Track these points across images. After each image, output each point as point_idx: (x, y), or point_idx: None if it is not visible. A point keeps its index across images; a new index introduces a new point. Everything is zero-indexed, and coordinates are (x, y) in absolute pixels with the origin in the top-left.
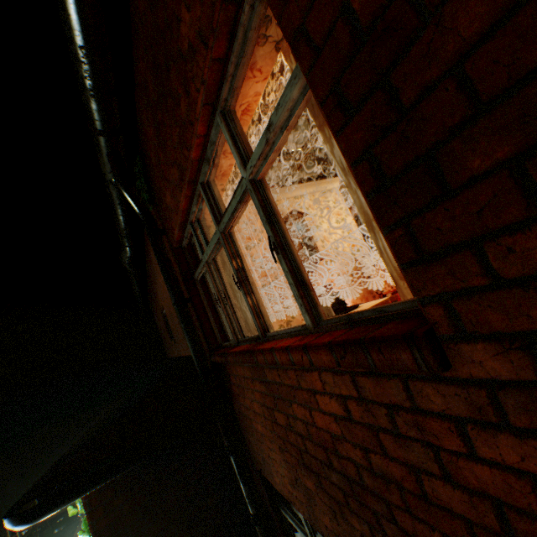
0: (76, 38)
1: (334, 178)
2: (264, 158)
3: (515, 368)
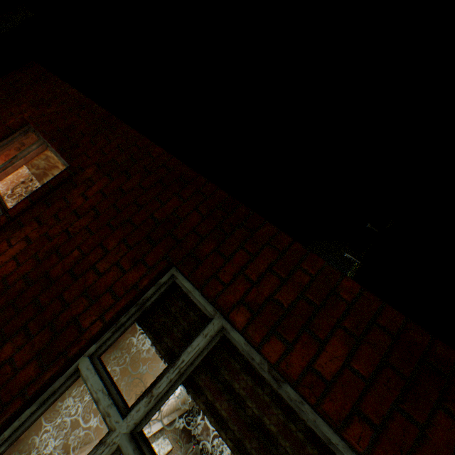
0: None
1: None
2: (5, 169)
3: (95, 169)
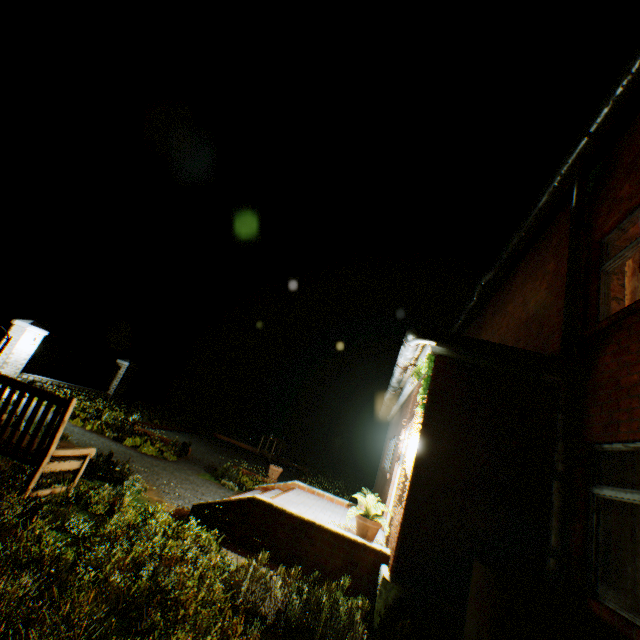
0: None
1: None
2: None
3: None
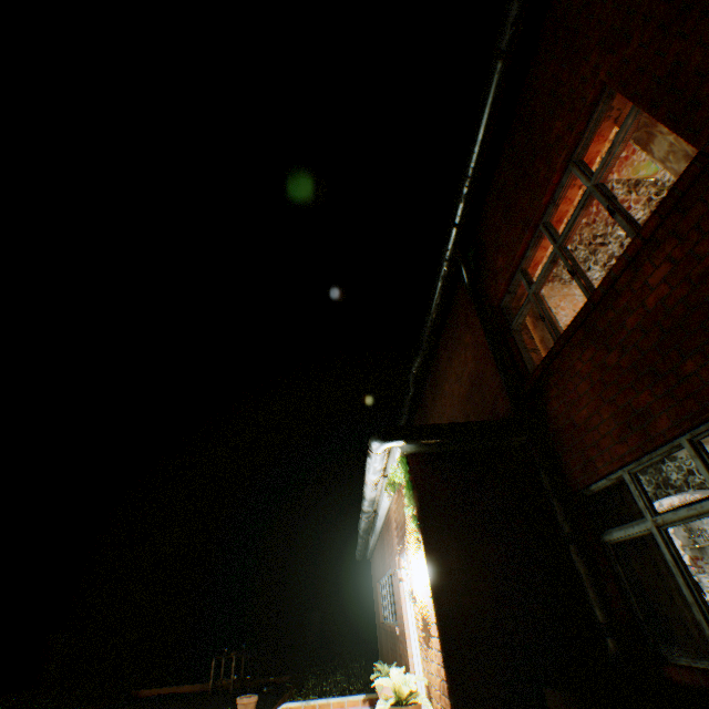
0: (472, 164)
1: None
2: (605, 166)
3: None
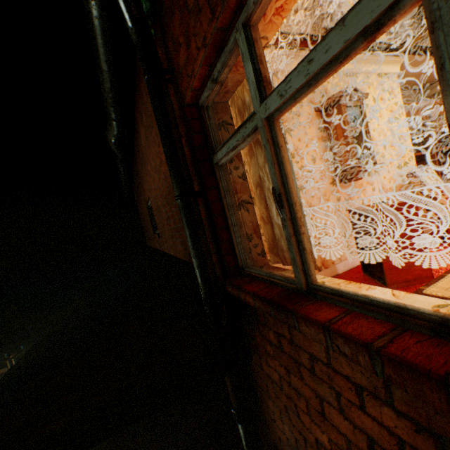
0: None
1: (397, 57)
2: None
3: None
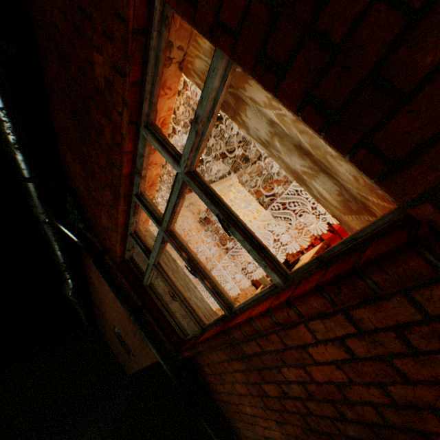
0: None
1: (232, 175)
2: (196, 149)
3: None
